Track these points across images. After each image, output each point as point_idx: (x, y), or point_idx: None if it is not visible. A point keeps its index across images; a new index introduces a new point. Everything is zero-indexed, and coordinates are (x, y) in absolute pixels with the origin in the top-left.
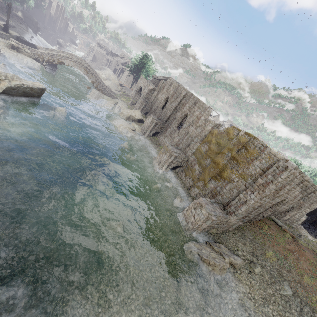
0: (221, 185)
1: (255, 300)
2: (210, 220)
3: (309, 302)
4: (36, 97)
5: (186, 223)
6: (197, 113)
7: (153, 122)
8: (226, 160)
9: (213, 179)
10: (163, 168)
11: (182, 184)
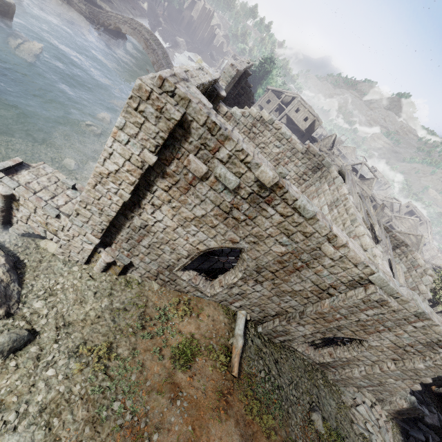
0: None
1: None
2: None
3: None
4: (1, 16)
5: None
6: None
7: None
8: None
9: None
10: None
11: None
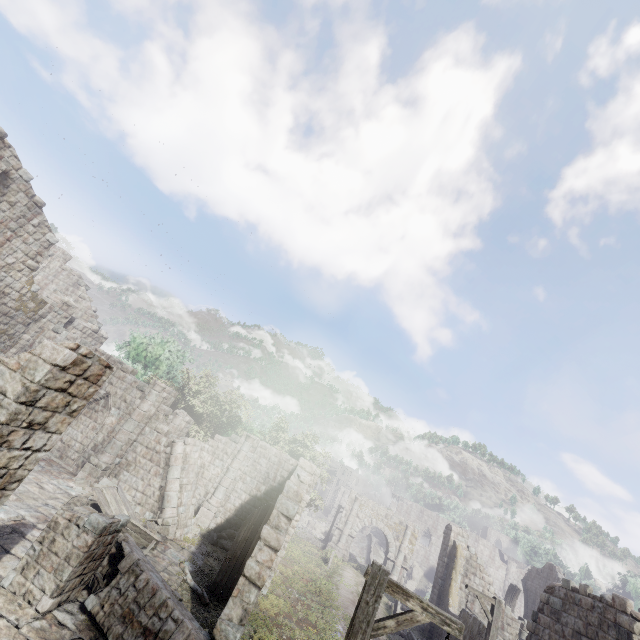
0: None
1: None
2: None
3: None
4: None
5: None
6: (487, 552)
7: None
8: None
9: None
10: None
11: None
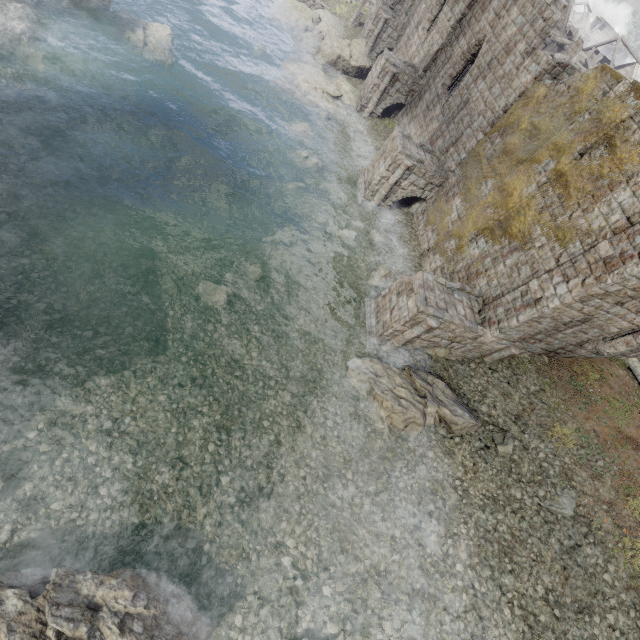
0: (497, 255)
1: (467, 494)
2: (423, 325)
3: (609, 544)
4: None
5: (375, 322)
6: (512, 30)
7: (386, 73)
8: (535, 183)
9: (483, 236)
10: (375, 198)
11: (411, 243)
